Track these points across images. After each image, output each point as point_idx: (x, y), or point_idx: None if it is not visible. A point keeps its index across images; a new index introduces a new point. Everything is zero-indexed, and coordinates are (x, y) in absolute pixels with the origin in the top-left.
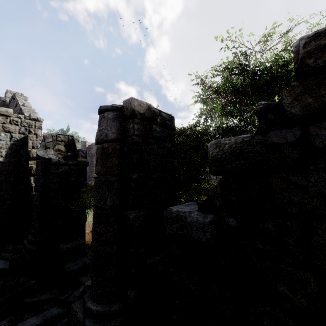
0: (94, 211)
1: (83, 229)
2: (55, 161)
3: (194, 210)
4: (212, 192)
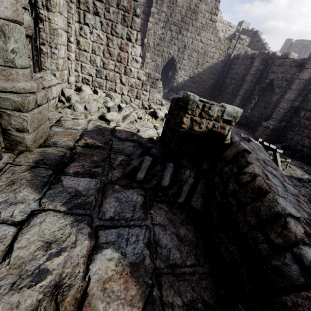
0: None
1: None
2: None
3: None
4: None
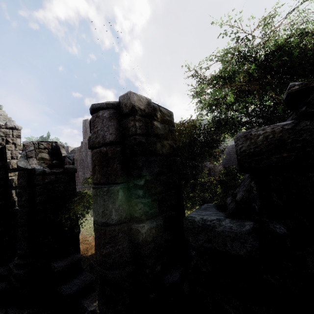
0: (96, 227)
1: (77, 242)
2: (40, 171)
3: (223, 217)
4: (246, 194)
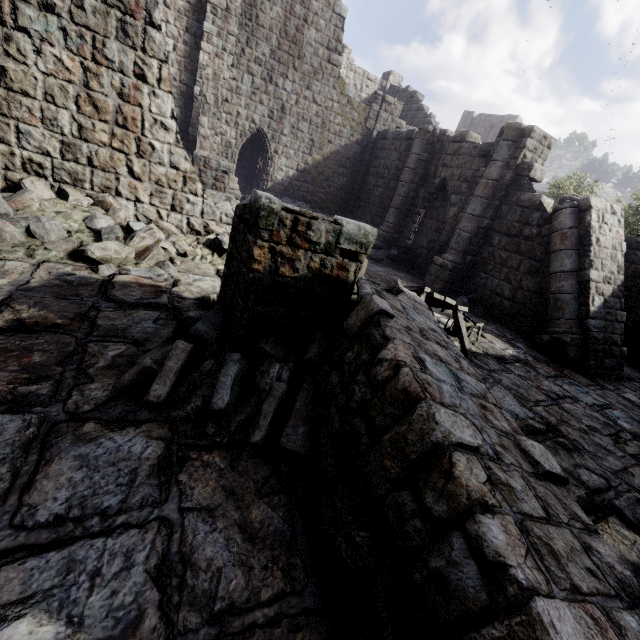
0: None
1: None
2: None
3: None
4: None
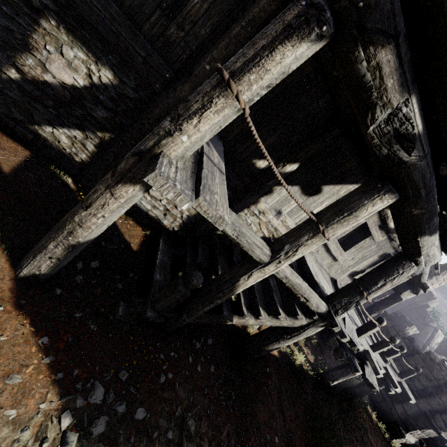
0: None
1: None
2: None
3: None
4: None
